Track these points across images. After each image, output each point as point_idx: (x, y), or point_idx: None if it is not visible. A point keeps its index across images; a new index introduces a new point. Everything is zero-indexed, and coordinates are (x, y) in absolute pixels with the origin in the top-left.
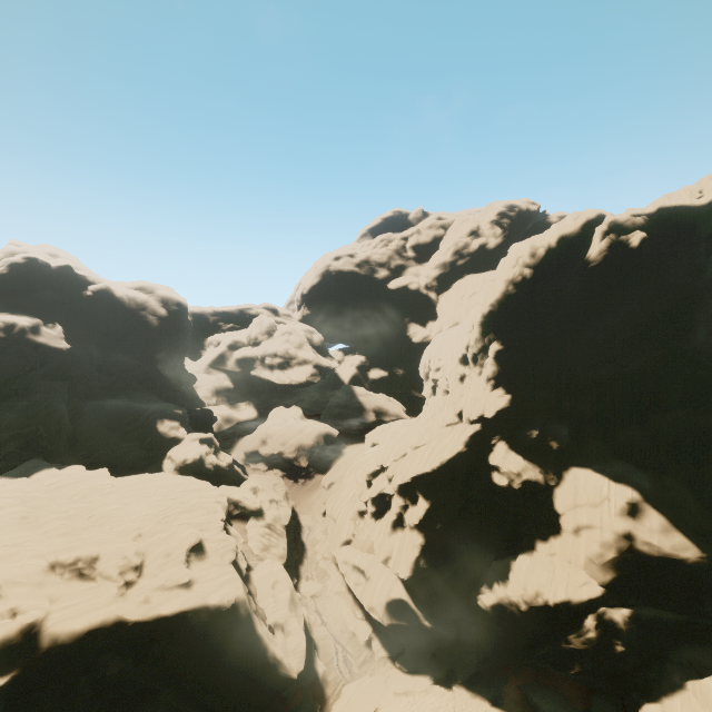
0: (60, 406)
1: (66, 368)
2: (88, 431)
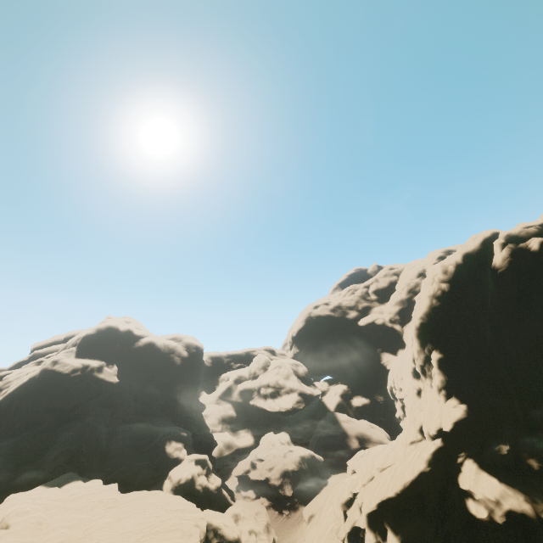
0: (101, 427)
1: (113, 397)
2: (115, 449)
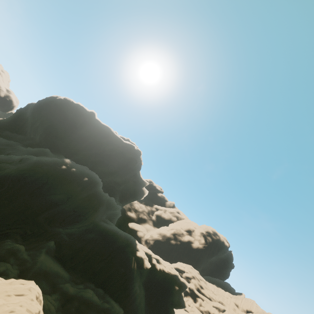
0: None
1: None
2: None
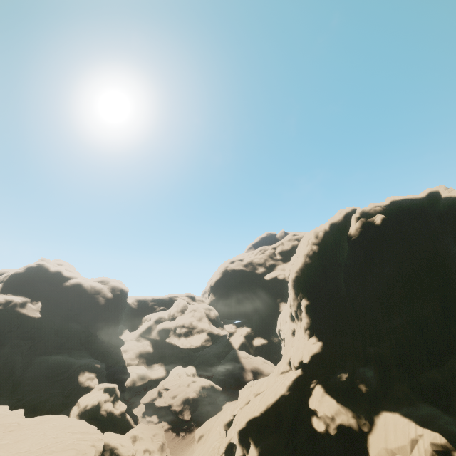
0: (16, 358)
1: (33, 331)
2: (29, 378)
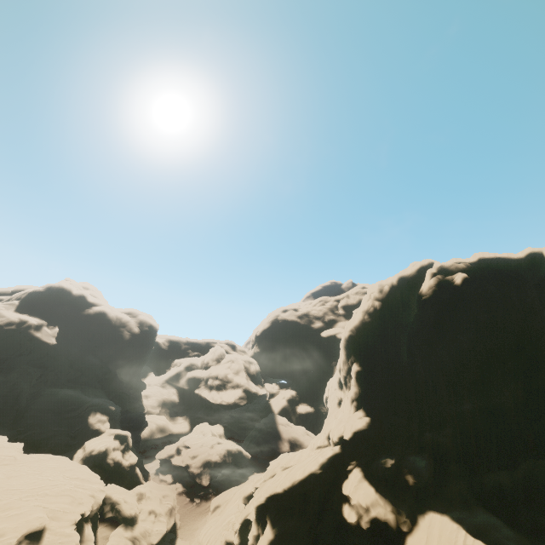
0: (24, 385)
1: (46, 359)
2: (34, 410)
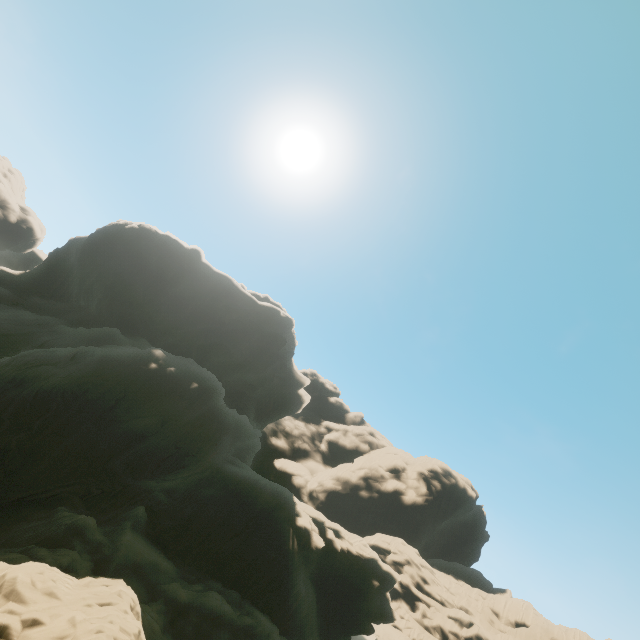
0: None
1: None
2: None
